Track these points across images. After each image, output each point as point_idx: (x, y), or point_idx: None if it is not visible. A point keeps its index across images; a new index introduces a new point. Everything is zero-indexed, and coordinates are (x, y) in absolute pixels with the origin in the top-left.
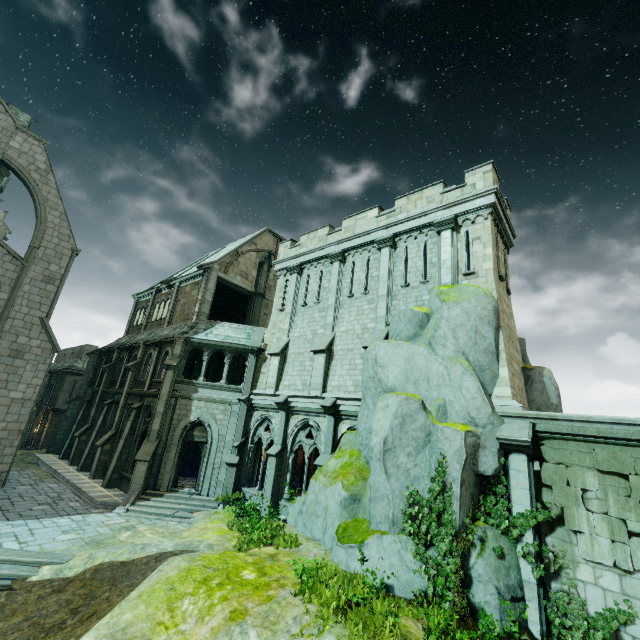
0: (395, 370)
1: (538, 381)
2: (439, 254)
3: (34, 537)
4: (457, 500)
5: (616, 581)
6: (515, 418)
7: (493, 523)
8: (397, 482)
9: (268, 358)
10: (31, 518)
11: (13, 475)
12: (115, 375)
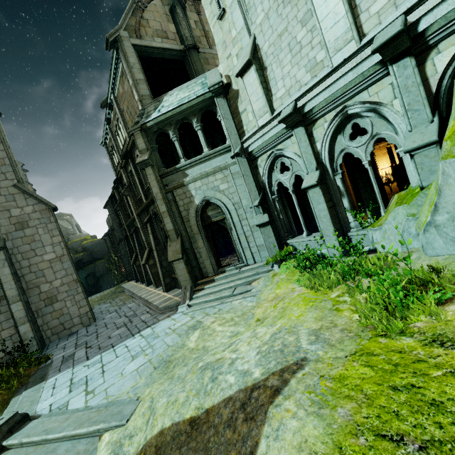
0: None
1: None
2: None
3: (103, 378)
4: None
5: None
6: None
7: None
8: None
9: (239, 89)
10: (107, 349)
11: (106, 307)
12: (126, 210)
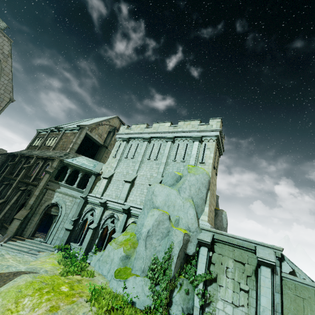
0: (161, 198)
1: (220, 216)
2: (191, 151)
3: None
4: (174, 264)
5: (231, 310)
6: (206, 231)
7: (187, 277)
8: (149, 252)
9: (101, 179)
10: None
11: None
12: (14, 169)
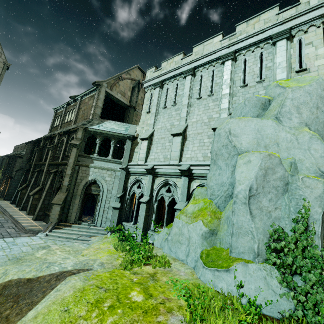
0: (247, 138)
1: None
2: (274, 59)
3: None
4: (318, 237)
5: None
6: None
7: None
8: (260, 221)
9: (139, 143)
10: None
11: None
12: (42, 154)
